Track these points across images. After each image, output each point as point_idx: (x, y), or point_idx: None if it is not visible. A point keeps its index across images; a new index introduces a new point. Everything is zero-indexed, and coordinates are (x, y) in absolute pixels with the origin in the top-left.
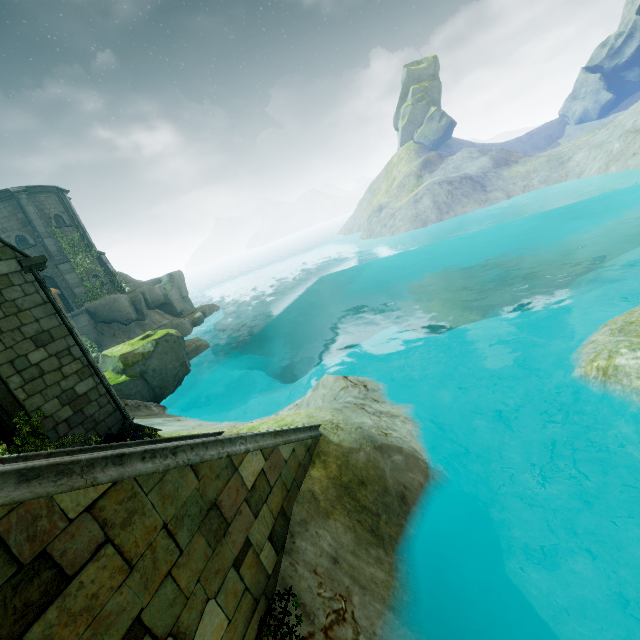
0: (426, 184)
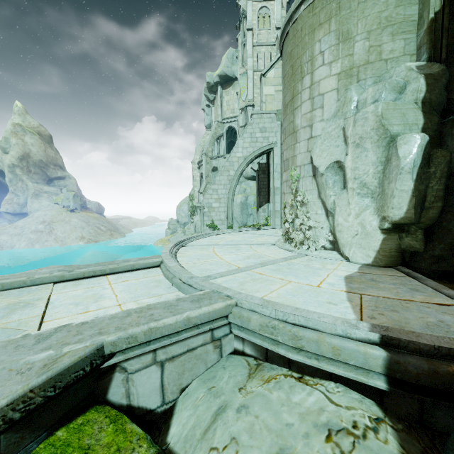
0: None
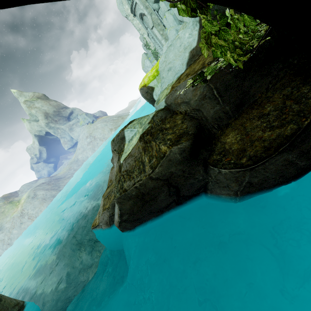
0: (29, 190)
